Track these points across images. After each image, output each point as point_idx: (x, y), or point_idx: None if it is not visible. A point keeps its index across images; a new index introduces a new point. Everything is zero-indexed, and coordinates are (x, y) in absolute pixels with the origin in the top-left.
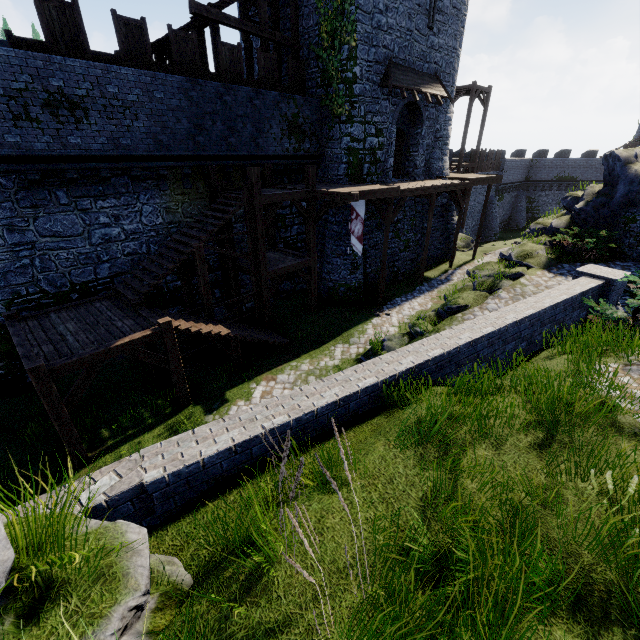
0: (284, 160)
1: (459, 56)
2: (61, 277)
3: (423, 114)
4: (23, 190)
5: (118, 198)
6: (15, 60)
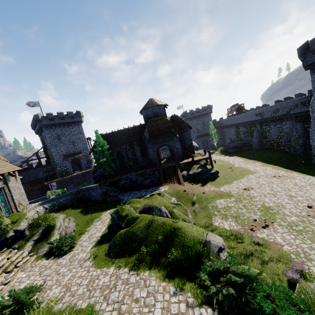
0: (45, 177)
1: (87, 146)
2: None
3: (79, 159)
4: None
5: None
6: None
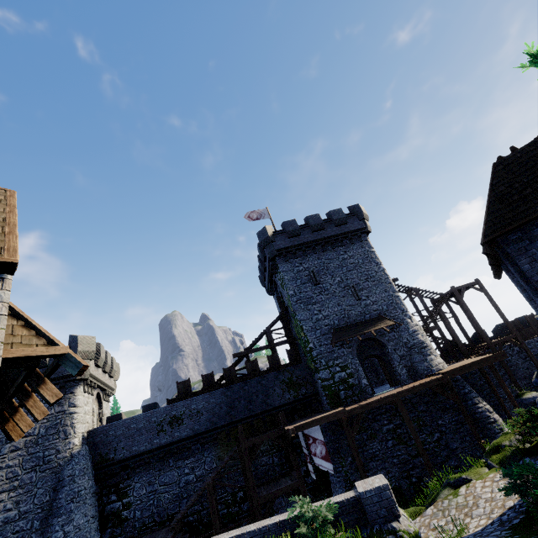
0: (289, 405)
1: (397, 296)
2: (164, 510)
3: (382, 340)
4: (158, 462)
5: (194, 456)
6: (163, 410)
